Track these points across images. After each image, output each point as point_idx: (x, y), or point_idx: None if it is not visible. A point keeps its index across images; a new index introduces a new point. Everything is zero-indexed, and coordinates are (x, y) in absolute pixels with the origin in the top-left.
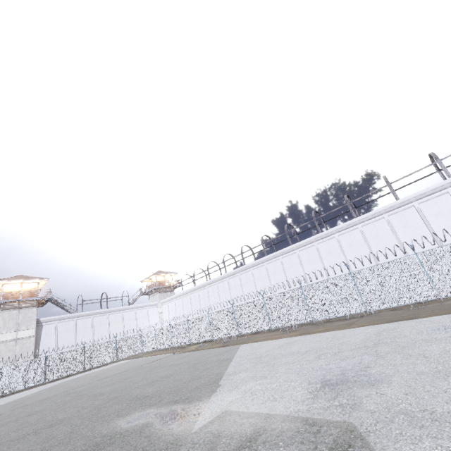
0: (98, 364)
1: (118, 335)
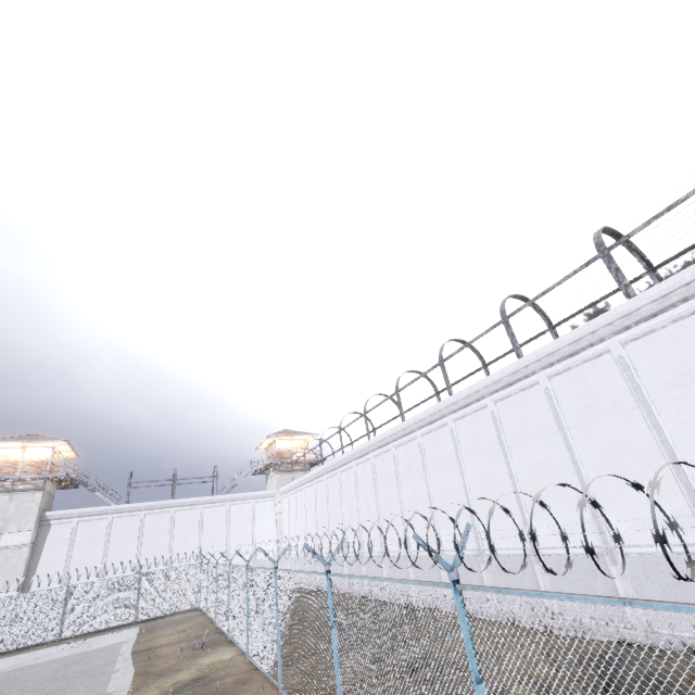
0: (91, 627)
1: (187, 552)
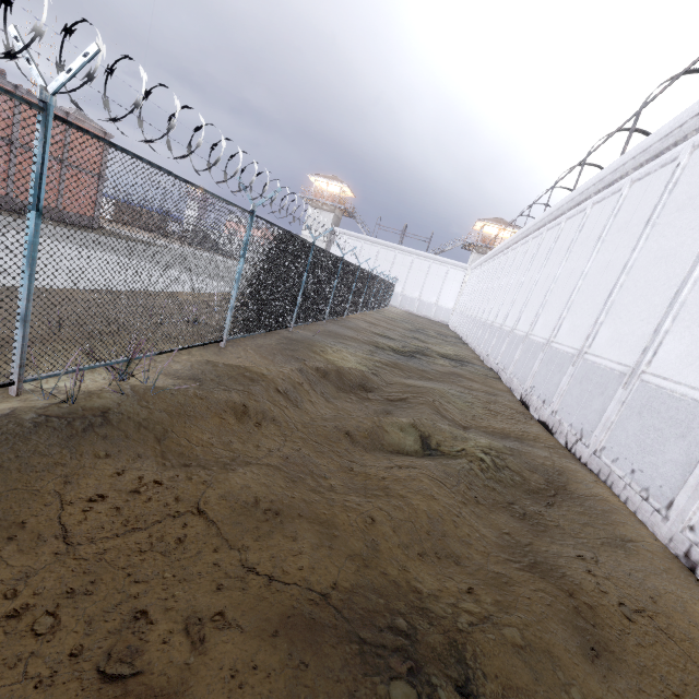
0: None
1: (398, 281)
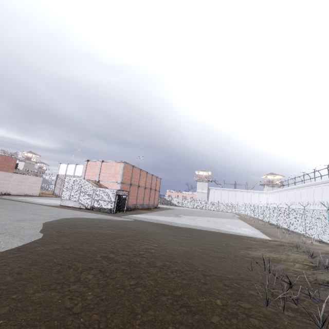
0: (223, 211)
1: (240, 202)
